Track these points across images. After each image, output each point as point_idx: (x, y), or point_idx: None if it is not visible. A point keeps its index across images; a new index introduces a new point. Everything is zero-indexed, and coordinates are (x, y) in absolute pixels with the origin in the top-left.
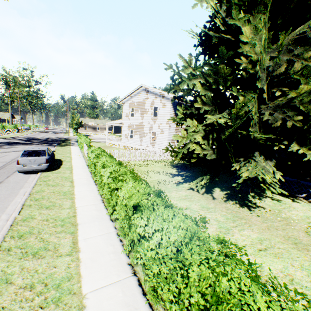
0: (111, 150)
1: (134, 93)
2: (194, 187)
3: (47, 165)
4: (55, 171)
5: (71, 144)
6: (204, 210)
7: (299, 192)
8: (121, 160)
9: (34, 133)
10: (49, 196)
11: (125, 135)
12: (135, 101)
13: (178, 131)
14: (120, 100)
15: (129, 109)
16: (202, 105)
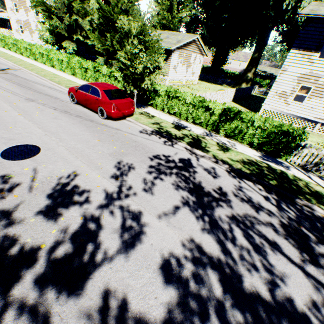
0: None
1: None
2: None
3: None
4: None
5: None
6: None
7: None
8: None
9: None
10: None
11: (16, 30)
12: None
13: None
14: None
15: (13, 4)
16: (45, 19)
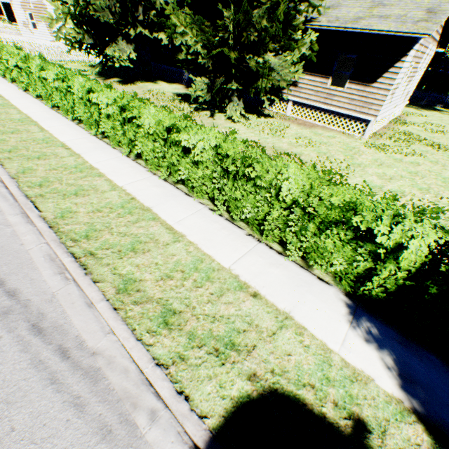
0: None
1: None
2: (91, 74)
3: None
4: None
5: None
6: None
7: (179, 79)
8: None
9: None
10: None
11: (23, 23)
12: None
13: None
14: None
15: None
16: None
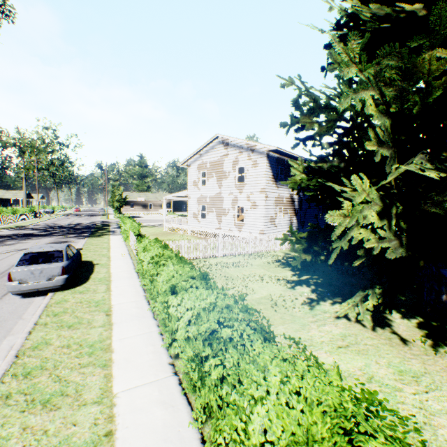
0: (172, 239)
1: (206, 149)
2: (352, 314)
3: (64, 278)
4: (79, 287)
5: (111, 232)
6: (410, 382)
7: None
8: (192, 257)
9: (58, 218)
10: (58, 358)
11: (193, 214)
12: (208, 160)
13: (278, 203)
14: (183, 161)
15: (199, 174)
16: (378, 146)
